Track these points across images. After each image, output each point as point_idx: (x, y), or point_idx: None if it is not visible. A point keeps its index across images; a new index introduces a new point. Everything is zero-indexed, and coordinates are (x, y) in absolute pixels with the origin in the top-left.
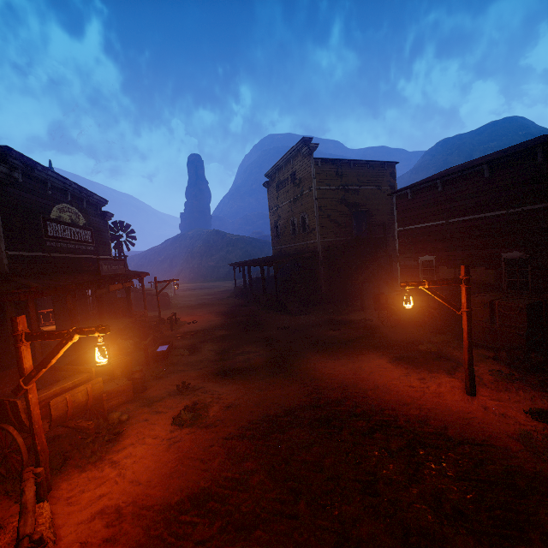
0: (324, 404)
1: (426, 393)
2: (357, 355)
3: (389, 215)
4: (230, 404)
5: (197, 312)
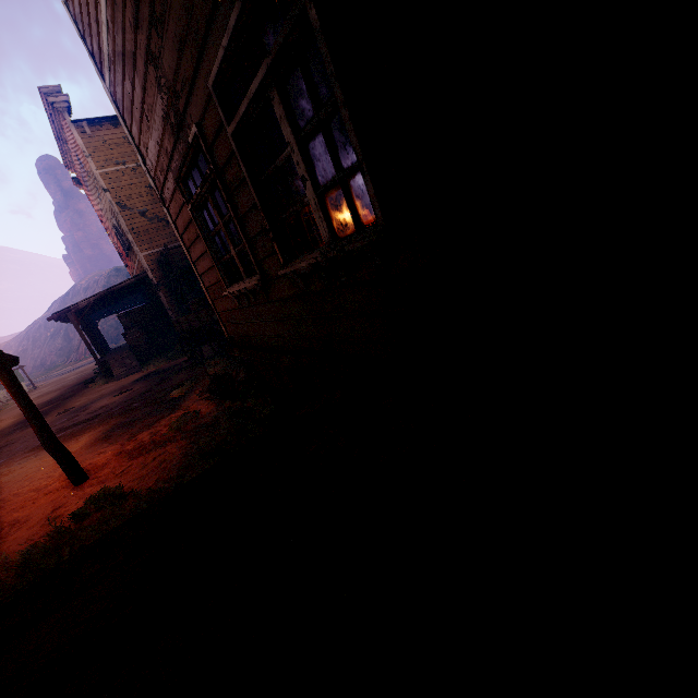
0: None
1: (25, 502)
2: (69, 441)
3: None
4: None
5: (5, 417)
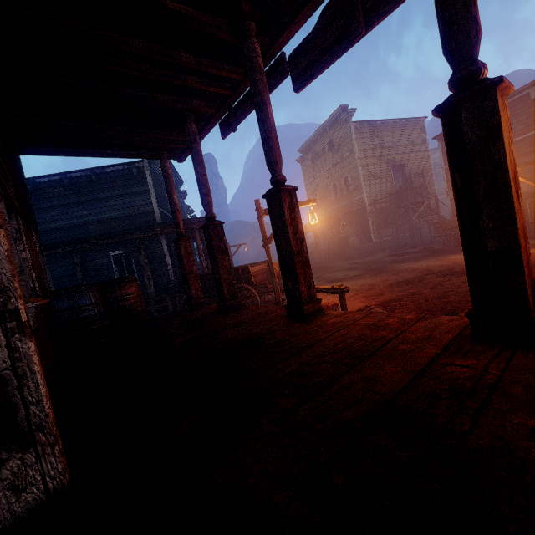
0: (439, 272)
1: None
2: (440, 258)
3: (423, 166)
4: (362, 284)
5: None
